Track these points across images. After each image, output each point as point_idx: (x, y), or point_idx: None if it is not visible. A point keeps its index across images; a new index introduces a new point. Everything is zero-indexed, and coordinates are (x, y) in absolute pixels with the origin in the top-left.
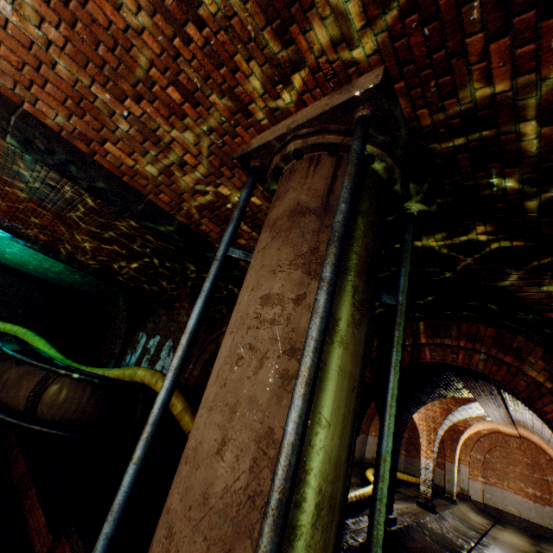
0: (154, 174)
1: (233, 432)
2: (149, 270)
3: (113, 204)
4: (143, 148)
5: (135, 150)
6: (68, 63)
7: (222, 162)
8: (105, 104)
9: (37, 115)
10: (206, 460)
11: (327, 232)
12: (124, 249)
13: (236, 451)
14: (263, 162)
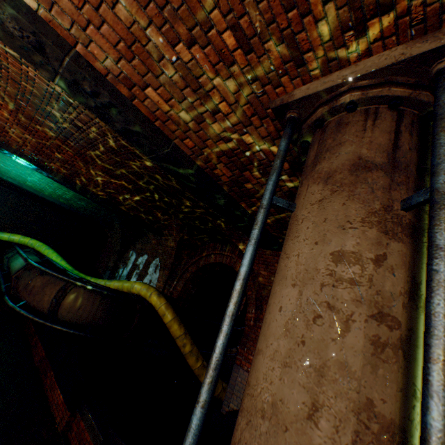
0: (185, 121)
1: (325, 398)
2: (148, 203)
3: (141, 146)
4: (182, 94)
5: (173, 96)
6: (129, 2)
7: (254, 112)
8: (156, 48)
9: (87, 57)
10: (296, 424)
11: (398, 189)
12: (130, 184)
13: (333, 421)
14: (300, 113)
